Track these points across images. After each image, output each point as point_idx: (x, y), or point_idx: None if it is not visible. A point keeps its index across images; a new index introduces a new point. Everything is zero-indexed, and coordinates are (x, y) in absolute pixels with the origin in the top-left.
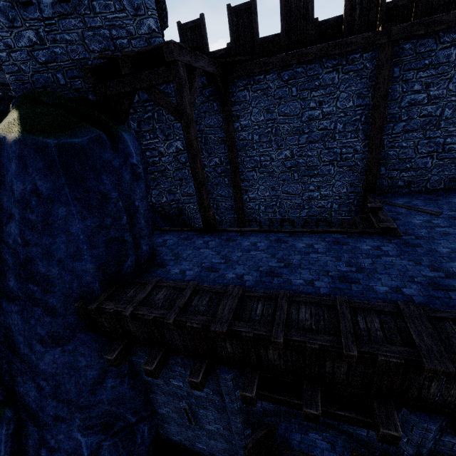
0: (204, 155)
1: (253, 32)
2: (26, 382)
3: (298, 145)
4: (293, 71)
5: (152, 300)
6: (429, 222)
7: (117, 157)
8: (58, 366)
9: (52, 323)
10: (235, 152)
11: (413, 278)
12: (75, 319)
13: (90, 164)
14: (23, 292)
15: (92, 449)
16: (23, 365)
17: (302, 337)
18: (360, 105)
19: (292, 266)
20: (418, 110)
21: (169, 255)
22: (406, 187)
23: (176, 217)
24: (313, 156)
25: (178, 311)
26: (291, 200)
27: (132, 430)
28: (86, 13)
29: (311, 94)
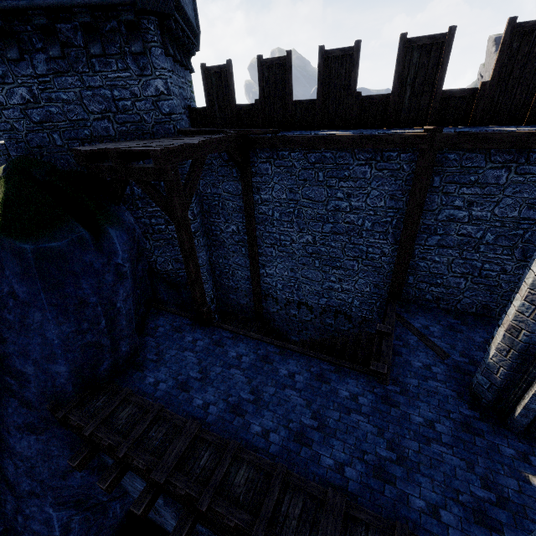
0: (221, 220)
1: (285, 92)
2: (5, 458)
3: (322, 233)
4: (321, 155)
5: (115, 418)
6: (428, 368)
7: (100, 258)
8: (33, 451)
9: (28, 414)
10: (253, 224)
11: (364, 454)
12: (49, 414)
13: (69, 269)
14: (2, 383)
15: (63, 522)
16: (3, 444)
17: (224, 509)
18: (393, 208)
19: (260, 404)
20: (457, 227)
21: (153, 352)
22: (434, 302)
23: (182, 286)
24: (337, 248)
25: (131, 443)
26: (311, 286)
27: (105, 506)
28: (84, 71)
29: (339, 183)
